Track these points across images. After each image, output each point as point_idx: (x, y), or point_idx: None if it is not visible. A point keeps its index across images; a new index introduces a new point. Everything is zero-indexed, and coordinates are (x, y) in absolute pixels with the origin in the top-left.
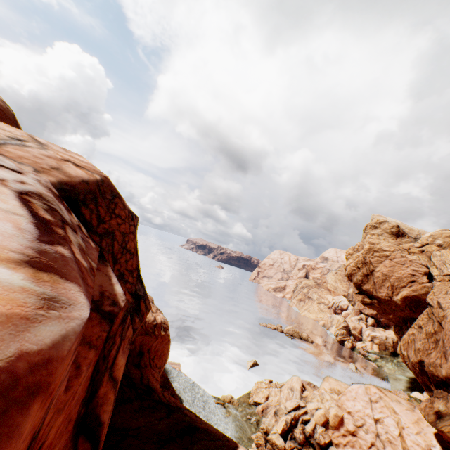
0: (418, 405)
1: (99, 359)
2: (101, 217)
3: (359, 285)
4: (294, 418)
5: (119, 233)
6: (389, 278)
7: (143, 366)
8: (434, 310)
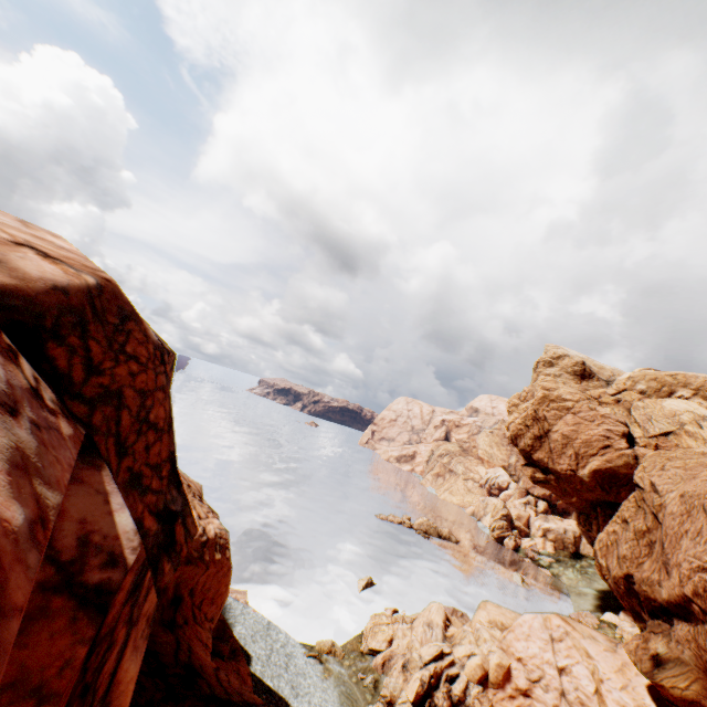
0: (625, 644)
1: (70, 703)
2: (94, 362)
3: (528, 453)
4: (434, 674)
5: (132, 393)
6: (573, 442)
7: (181, 623)
8: (645, 495)
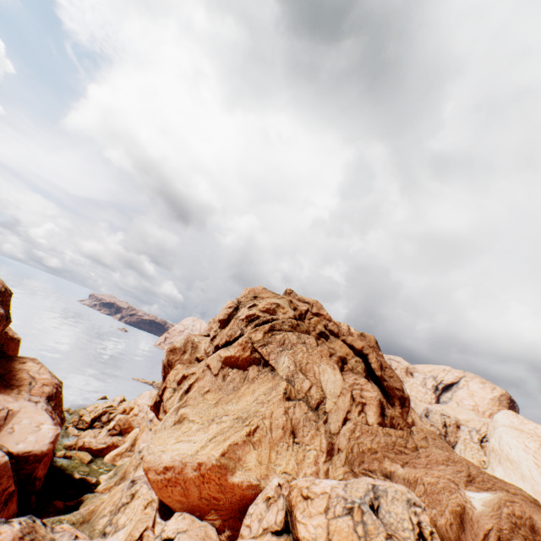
0: None
1: None
2: (2, 297)
3: None
4: (105, 411)
5: (6, 301)
6: None
7: (4, 350)
8: None
